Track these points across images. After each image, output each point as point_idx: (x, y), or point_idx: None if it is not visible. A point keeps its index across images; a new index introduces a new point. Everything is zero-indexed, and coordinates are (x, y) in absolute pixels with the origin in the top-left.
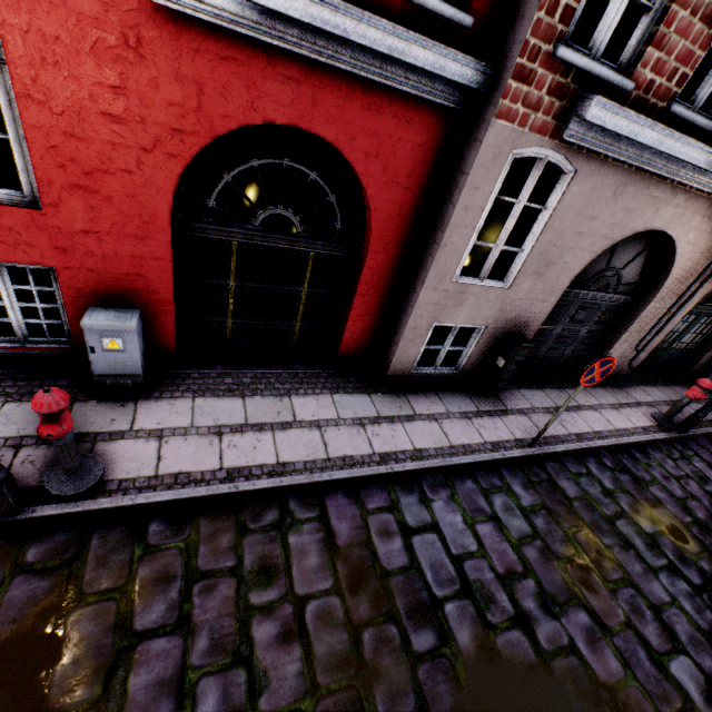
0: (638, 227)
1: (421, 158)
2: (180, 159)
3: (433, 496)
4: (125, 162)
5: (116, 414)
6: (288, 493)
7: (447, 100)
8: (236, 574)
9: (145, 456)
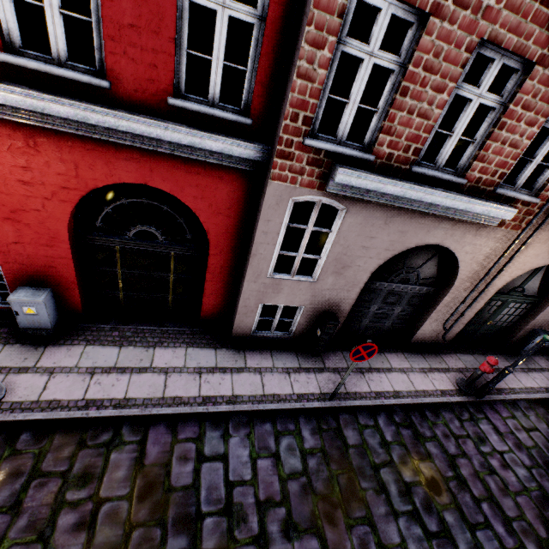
0: (415, 243)
1: (235, 198)
2: (69, 203)
3: (233, 433)
4: (35, 205)
5: (29, 354)
6: (125, 421)
7: (244, 166)
8: (64, 476)
9: (36, 386)
